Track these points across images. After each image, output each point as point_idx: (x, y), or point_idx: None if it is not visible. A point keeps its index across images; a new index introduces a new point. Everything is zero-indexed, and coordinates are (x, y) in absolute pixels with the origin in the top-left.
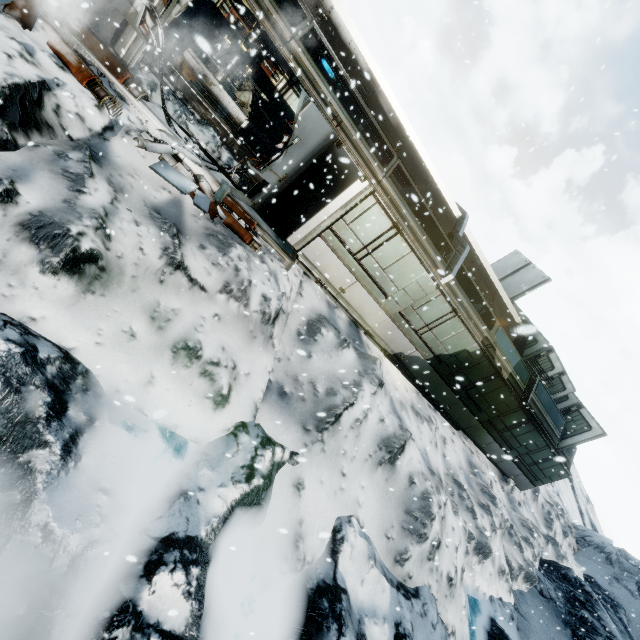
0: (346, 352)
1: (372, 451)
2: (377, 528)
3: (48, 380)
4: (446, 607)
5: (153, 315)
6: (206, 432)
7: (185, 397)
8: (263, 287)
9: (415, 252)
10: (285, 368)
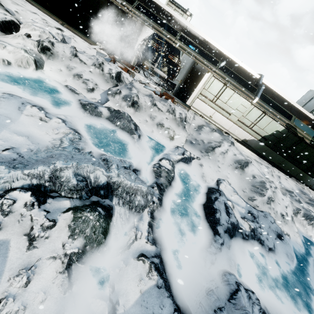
0: (215, 133)
1: (231, 163)
2: (238, 187)
3: (133, 123)
4: (282, 225)
5: (150, 117)
6: (169, 146)
7: (161, 136)
8: (179, 111)
9: (236, 92)
10: (191, 137)
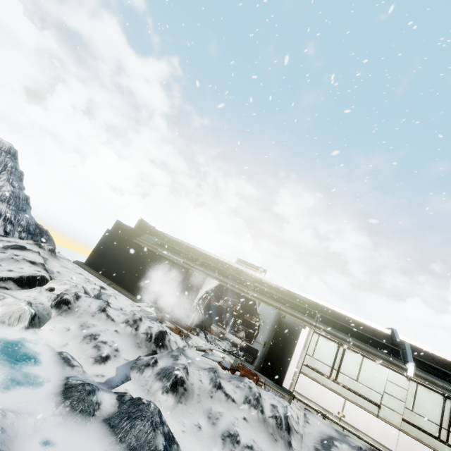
0: None
1: None
2: None
3: (164, 433)
4: None
5: (209, 415)
6: None
7: None
8: (270, 400)
9: (366, 356)
10: None
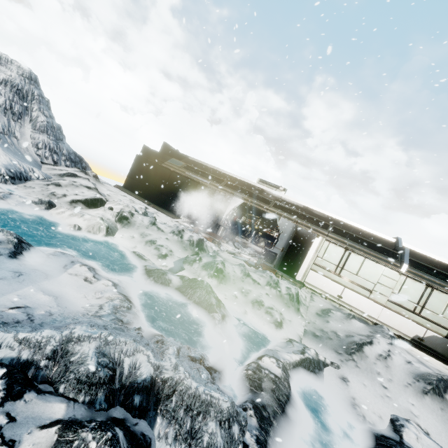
0: (354, 321)
1: (409, 381)
2: None
3: (215, 297)
4: None
5: (242, 291)
6: (274, 337)
7: (261, 321)
8: (285, 285)
9: (368, 258)
10: (313, 326)
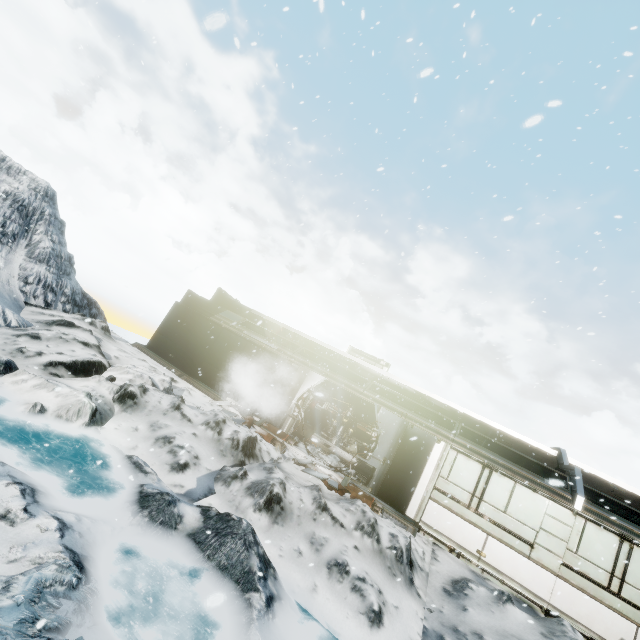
0: (511, 608)
1: None
2: None
3: (259, 554)
4: None
5: (311, 540)
6: None
7: (342, 609)
8: (389, 529)
9: (520, 482)
10: (439, 619)
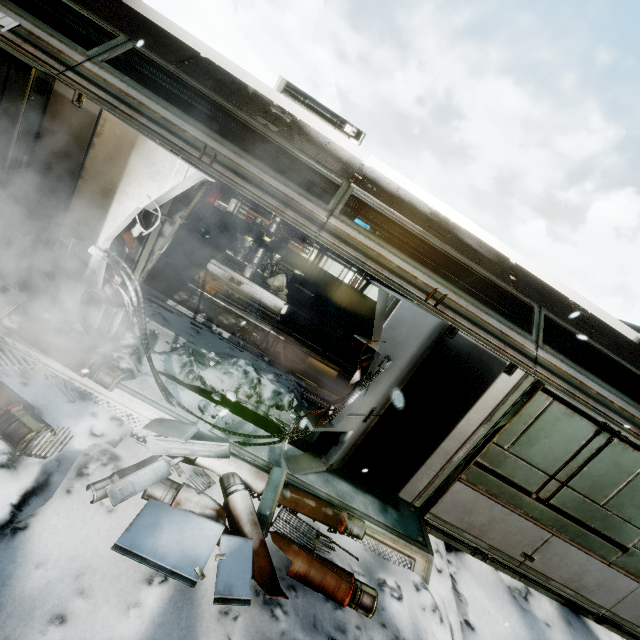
0: None
1: None
2: None
3: None
4: None
5: None
6: None
7: None
8: None
9: None
10: None
